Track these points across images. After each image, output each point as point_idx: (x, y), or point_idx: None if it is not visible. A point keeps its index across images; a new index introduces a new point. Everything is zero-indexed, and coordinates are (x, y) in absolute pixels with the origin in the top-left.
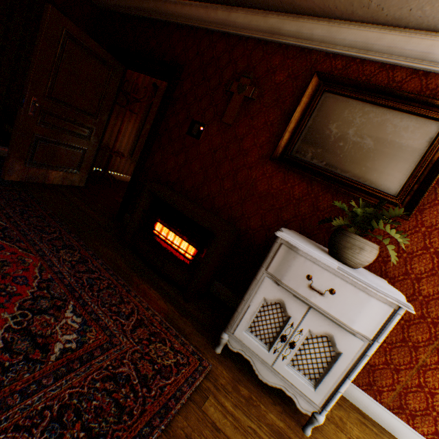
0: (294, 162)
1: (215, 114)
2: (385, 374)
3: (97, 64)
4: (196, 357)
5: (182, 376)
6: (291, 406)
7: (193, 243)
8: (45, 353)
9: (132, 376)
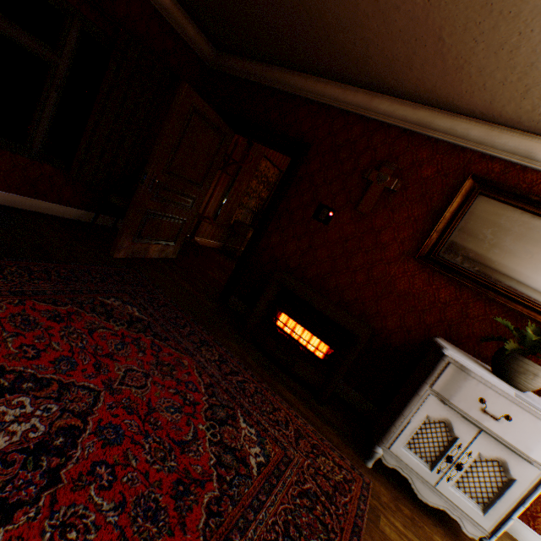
0: (441, 264)
1: (348, 200)
2: (540, 498)
3: (212, 133)
4: (356, 472)
5: (353, 493)
6: (449, 528)
7: (329, 343)
8: (245, 467)
9: (316, 492)
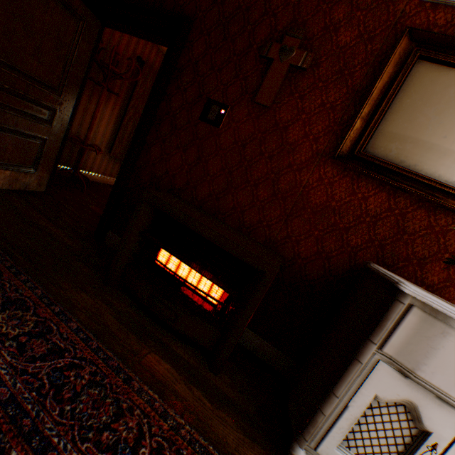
0: (370, 163)
1: (243, 90)
2: None
3: (59, 9)
4: None
5: None
6: None
7: (223, 284)
8: None
9: None
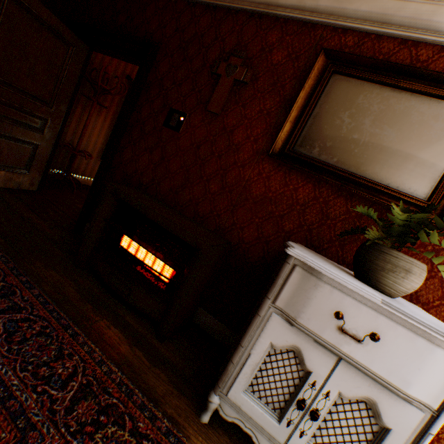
0: (298, 159)
1: (199, 101)
2: None
3: (51, 38)
4: (172, 440)
5: None
6: None
7: (171, 262)
8: None
9: None
